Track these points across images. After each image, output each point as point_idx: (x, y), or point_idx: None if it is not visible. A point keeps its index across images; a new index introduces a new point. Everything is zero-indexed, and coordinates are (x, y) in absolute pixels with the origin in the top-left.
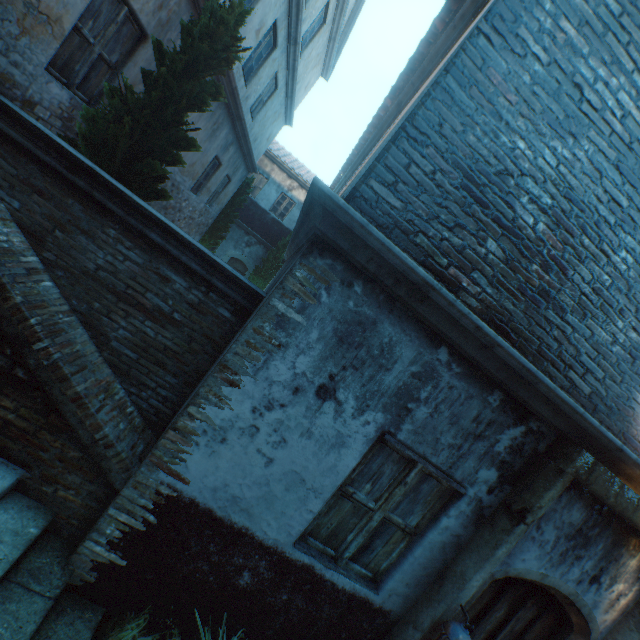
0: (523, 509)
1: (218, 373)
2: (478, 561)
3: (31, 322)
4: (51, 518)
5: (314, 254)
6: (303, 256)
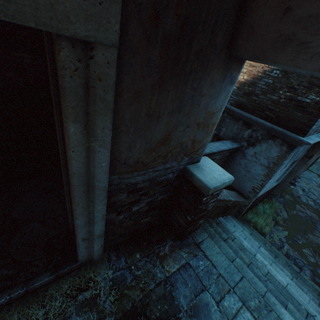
0: (311, 156)
1: (269, 180)
2: (300, 168)
3: (240, 201)
4: (233, 216)
5: (294, 149)
6: (292, 151)
